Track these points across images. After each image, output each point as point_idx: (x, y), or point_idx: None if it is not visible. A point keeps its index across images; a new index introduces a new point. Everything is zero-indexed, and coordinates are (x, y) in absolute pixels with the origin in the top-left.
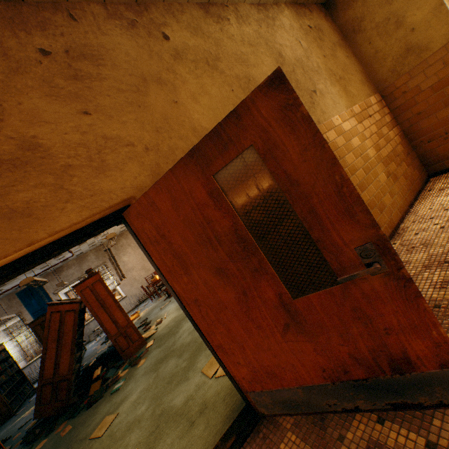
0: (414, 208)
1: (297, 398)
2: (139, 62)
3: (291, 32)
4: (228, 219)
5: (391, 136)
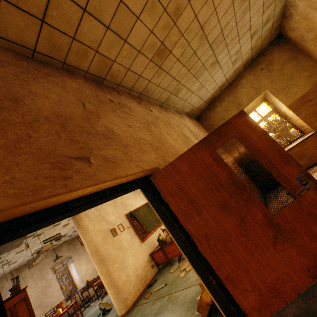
0: (268, 206)
1: (300, 311)
2: (145, 115)
3: (190, 123)
4: (226, 171)
5: (241, 171)
